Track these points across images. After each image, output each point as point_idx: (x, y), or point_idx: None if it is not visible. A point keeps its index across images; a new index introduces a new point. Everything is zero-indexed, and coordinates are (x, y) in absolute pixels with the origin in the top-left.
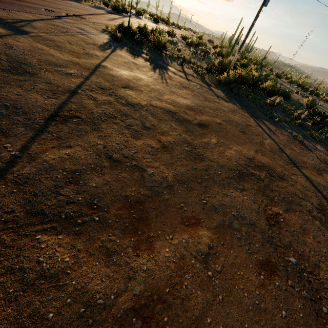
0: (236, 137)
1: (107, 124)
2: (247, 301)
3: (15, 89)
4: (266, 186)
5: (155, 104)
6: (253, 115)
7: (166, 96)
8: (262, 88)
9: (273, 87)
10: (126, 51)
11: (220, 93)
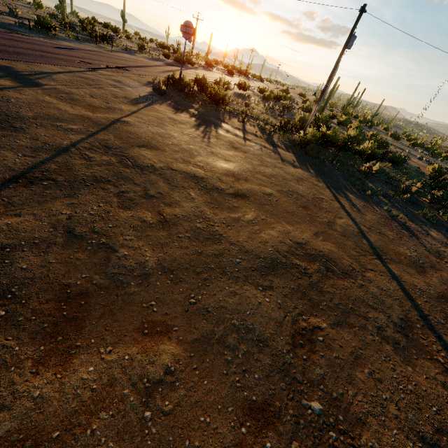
0: (289, 213)
1: (90, 190)
2: None
3: None
4: (313, 285)
5: (175, 167)
6: (332, 185)
7: (199, 157)
8: (358, 151)
9: (373, 150)
10: (167, 105)
11: (289, 156)
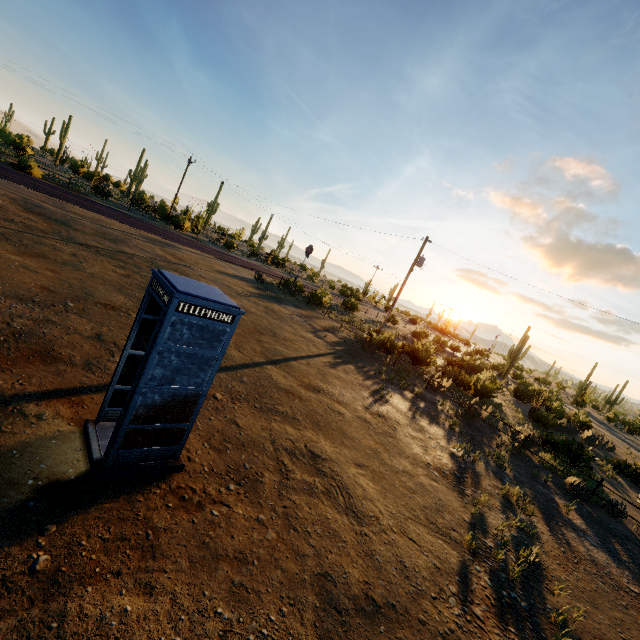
0: None
1: (110, 259)
2: (4, 274)
3: (89, 238)
4: None
5: None
6: (340, 357)
7: None
8: (462, 380)
9: (480, 382)
10: (252, 284)
11: (331, 337)
